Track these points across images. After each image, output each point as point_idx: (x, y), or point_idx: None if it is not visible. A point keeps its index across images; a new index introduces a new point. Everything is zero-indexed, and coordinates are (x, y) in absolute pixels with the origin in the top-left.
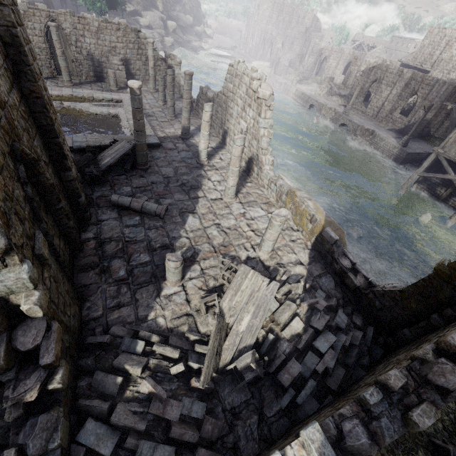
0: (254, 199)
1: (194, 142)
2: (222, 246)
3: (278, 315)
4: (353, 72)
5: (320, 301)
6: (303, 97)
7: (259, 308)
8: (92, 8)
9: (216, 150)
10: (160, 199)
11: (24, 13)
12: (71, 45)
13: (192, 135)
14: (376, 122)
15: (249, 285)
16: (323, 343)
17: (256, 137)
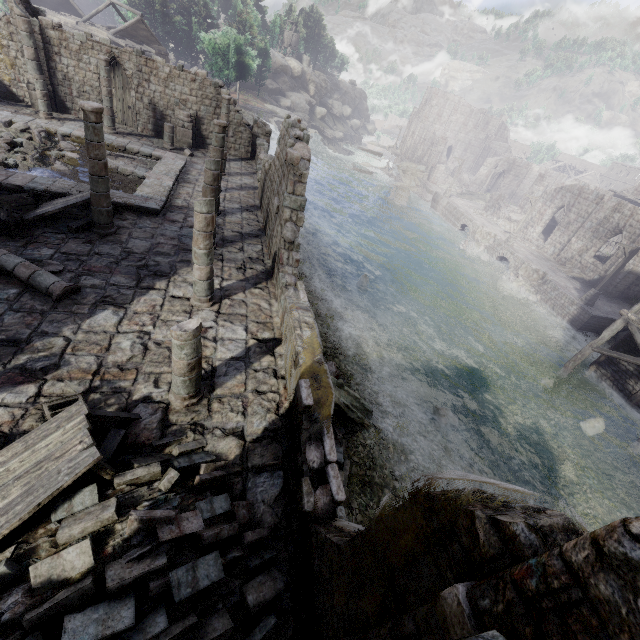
0: (245, 312)
1: (220, 221)
2: (117, 367)
3: (64, 524)
4: (536, 193)
5: (188, 520)
6: (455, 214)
7: (27, 495)
8: (217, 74)
9: (244, 237)
10: (85, 275)
11: (81, 45)
12: (132, 90)
13: (225, 213)
14: (555, 264)
15: (54, 443)
16: (88, 626)
17: (281, 221)
